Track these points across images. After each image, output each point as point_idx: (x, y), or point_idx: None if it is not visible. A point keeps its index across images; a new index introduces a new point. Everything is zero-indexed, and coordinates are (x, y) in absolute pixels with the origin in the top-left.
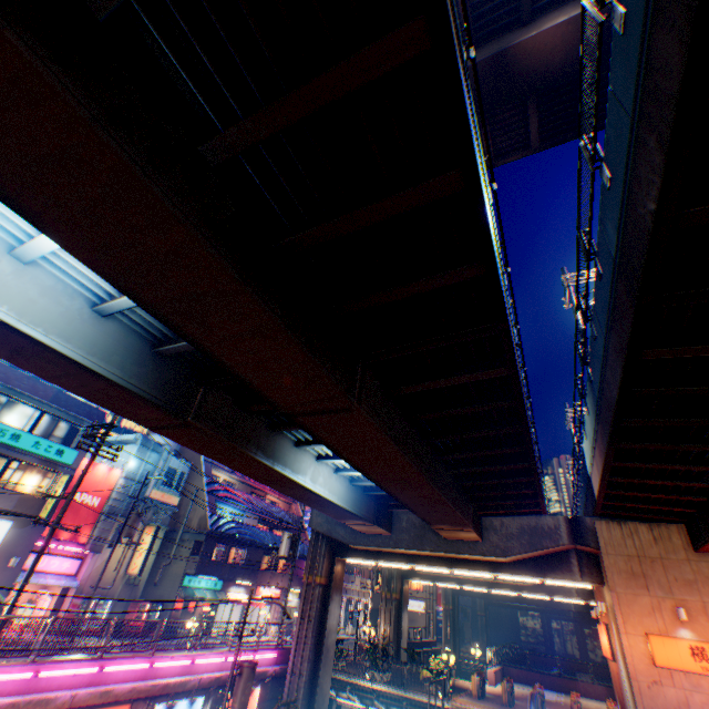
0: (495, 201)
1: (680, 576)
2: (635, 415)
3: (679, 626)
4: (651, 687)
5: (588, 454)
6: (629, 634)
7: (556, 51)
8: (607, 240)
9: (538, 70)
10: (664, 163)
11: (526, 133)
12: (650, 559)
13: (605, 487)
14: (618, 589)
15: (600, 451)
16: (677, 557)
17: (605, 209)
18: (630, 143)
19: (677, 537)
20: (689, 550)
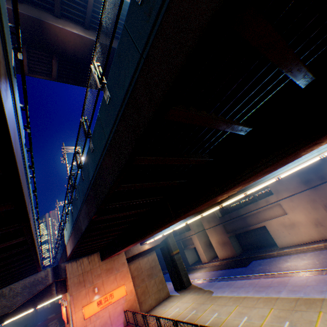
0: (29, 137)
1: (97, 273)
2: (90, 231)
3: (95, 295)
4: None
5: (67, 237)
6: (77, 311)
7: (72, 44)
8: (89, 170)
9: (62, 45)
10: (118, 174)
11: (51, 68)
12: (88, 272)
13: (73, 251)
14: (74, 293)
15: (74, 242)
16: (97, 266)
17: (90, 157)
18: (105, 148)
19: (97, 258)
20: (101, 261)
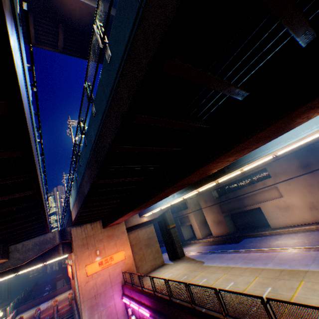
0: (35, 96)
1: (99, 239)
2: (93, 196)
3: (97, 257)
4: (86, 284)
5: (73, 204)
6: (81, 269)
7: (77, 13)
8: (91, 135)
9: (68, 14)
10: (117, 132)
11: (58, 40)
12: (91, 236)
13: (78, 217)
14: (79, 253)
15: (78, 206)
16: (99, 232)
17: (92, 122)
18: (106, 109)
19: (100, 225)
20: (103, 228)
